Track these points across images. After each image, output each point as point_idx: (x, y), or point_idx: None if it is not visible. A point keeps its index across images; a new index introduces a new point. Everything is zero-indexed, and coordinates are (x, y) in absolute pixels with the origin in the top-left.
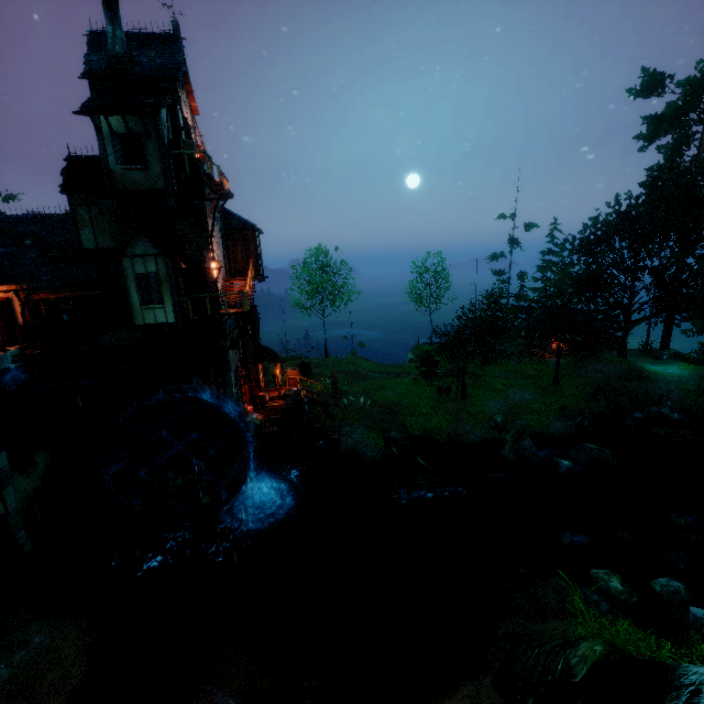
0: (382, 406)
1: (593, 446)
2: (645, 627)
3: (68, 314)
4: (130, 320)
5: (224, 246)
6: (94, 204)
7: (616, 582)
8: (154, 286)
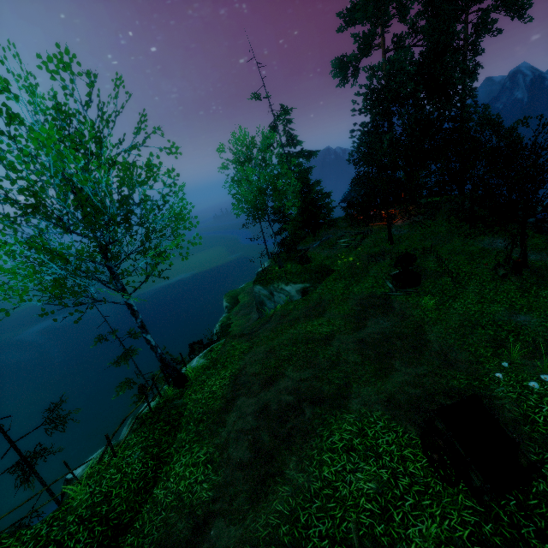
0: None
1: None
2: None
3: None
4: None
5: None
6: None
7: None
8: None
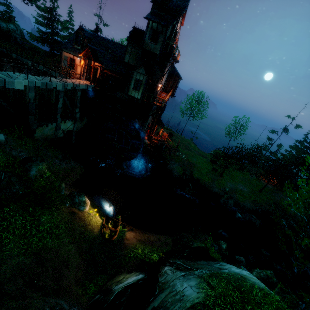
0: (189, 162)
1: (255, 217)
2: (223, 259)
3: (111, 81)
4: (127, 92)
5: (166, 79)
6: (134, 47)
7: (224, 246)
8: (139, 85)
